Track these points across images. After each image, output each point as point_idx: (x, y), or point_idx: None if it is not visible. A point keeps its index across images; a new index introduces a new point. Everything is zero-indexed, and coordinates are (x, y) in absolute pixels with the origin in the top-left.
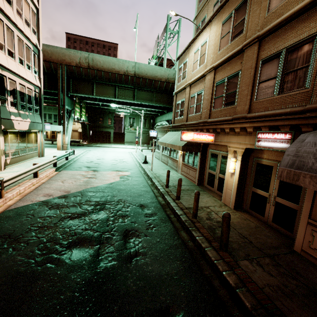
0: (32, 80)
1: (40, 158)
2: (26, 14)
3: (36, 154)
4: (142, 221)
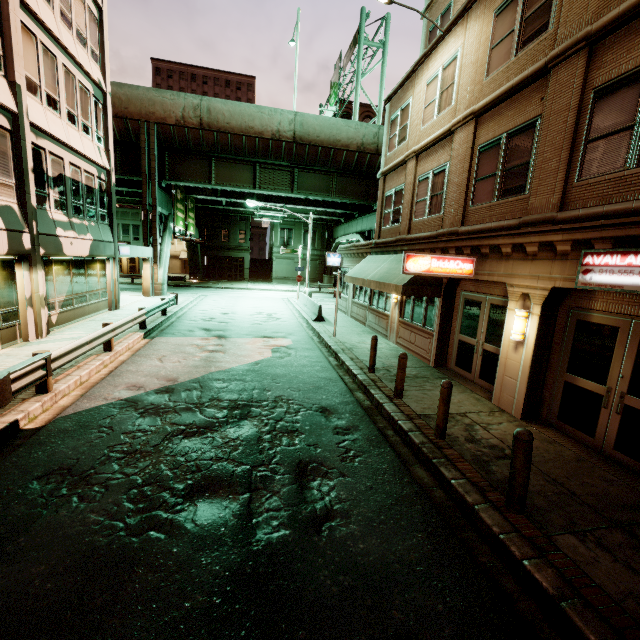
0: (94, 156)
1: (112, 312)
2: (79, 20)
3: (105, 304)
4: (330, 443)
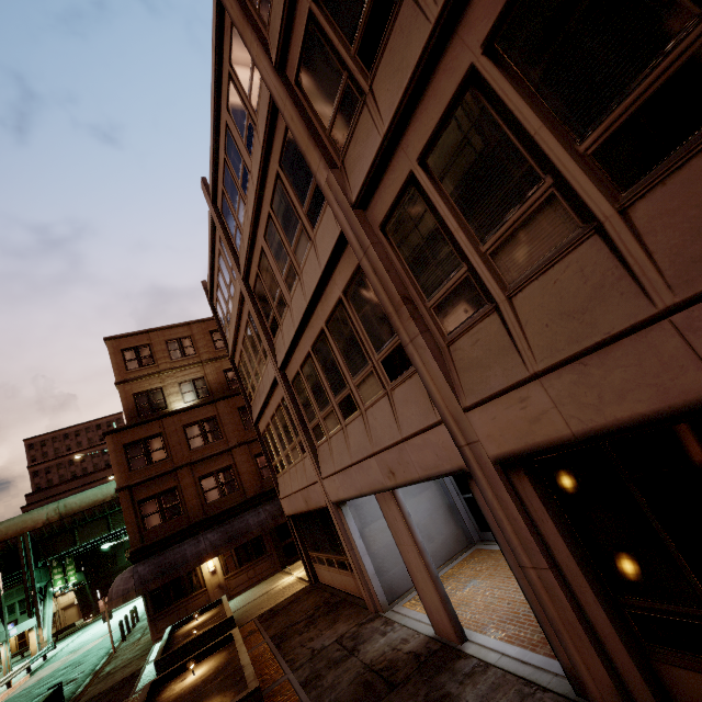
0: None
1: None
2: None
3: (2, 676)
4: (92, 656)
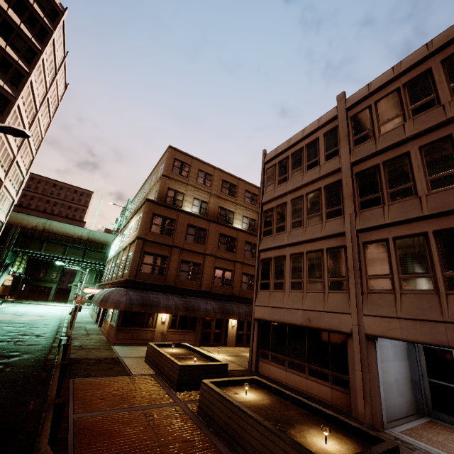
0: None
1: None
2: (5, 206)
3: None
4: (42, 326)
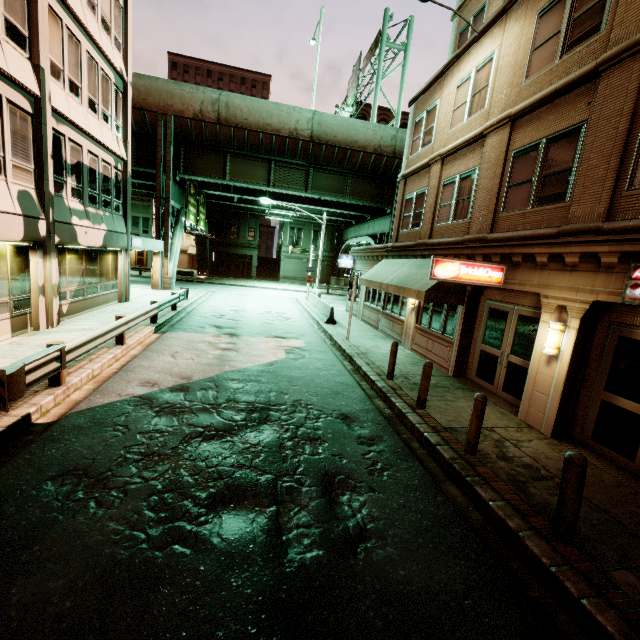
0: (113, 145)
1: (122, 304)
2: (104, 7)
3: (115, 296)
4: (355, 454)
